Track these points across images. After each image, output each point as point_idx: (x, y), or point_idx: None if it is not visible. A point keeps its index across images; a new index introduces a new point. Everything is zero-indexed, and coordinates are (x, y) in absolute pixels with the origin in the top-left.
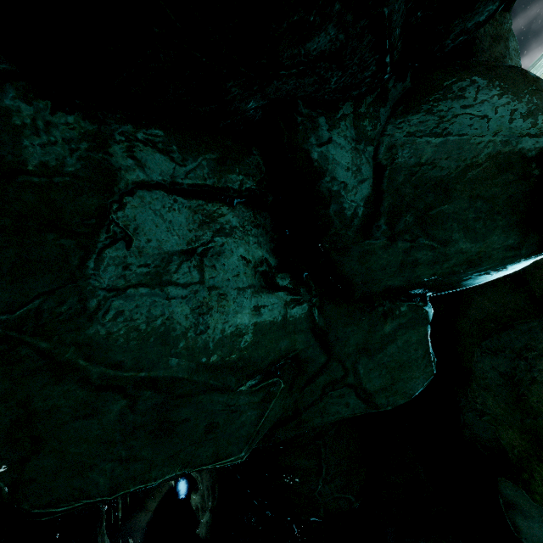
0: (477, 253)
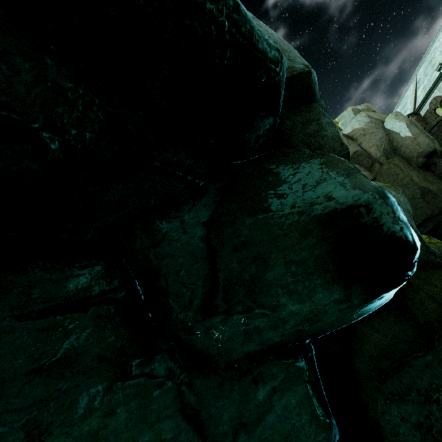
0: (310, 311)
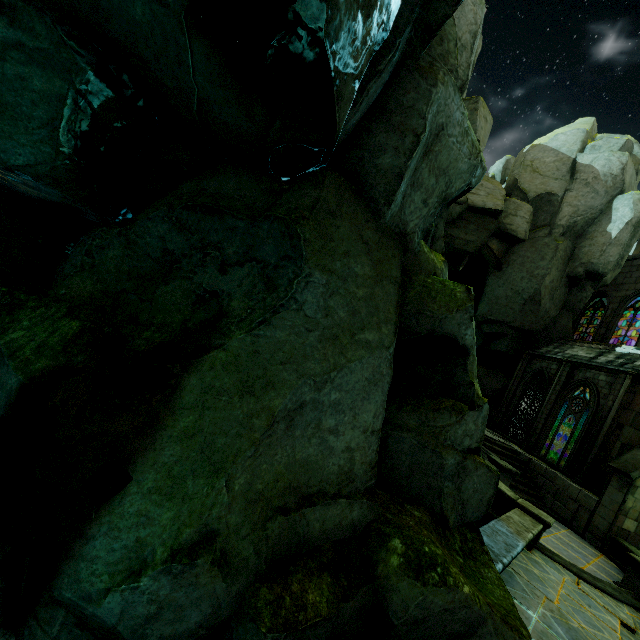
0: None
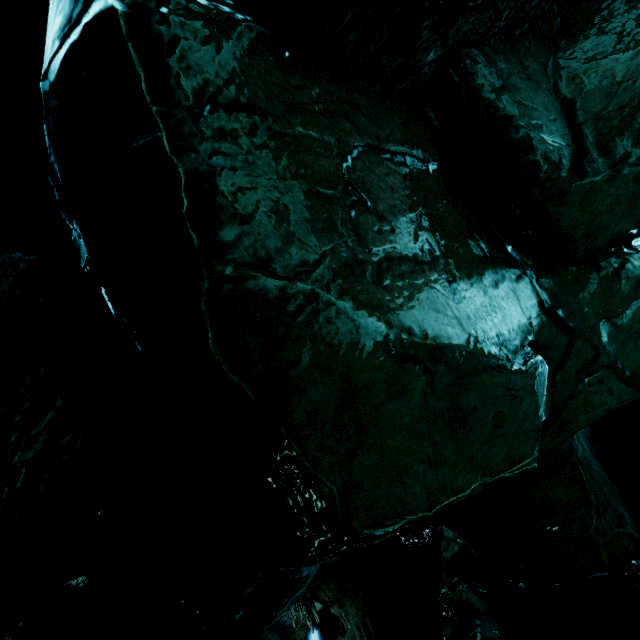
0: None
